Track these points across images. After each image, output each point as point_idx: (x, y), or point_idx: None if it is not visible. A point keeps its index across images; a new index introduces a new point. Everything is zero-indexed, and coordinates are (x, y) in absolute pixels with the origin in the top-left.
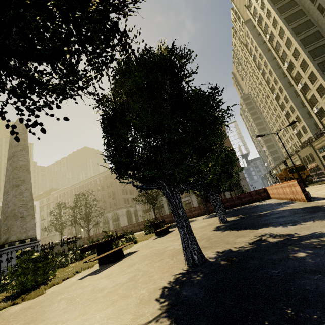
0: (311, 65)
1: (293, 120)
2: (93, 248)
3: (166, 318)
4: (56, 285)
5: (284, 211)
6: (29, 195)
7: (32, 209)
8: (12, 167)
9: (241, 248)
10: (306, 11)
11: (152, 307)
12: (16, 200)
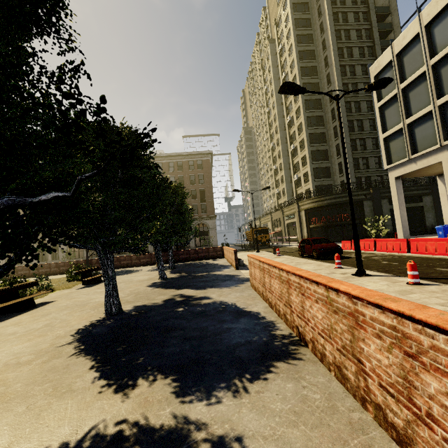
0: (305, 132)
1: (279, 178)
2: None
3: (76, 342)
4: None
5: (213, 276)
6: None
7: None
8: None
9: (154, 303)
10: (319, 72)
11: (67, 339)
12: None
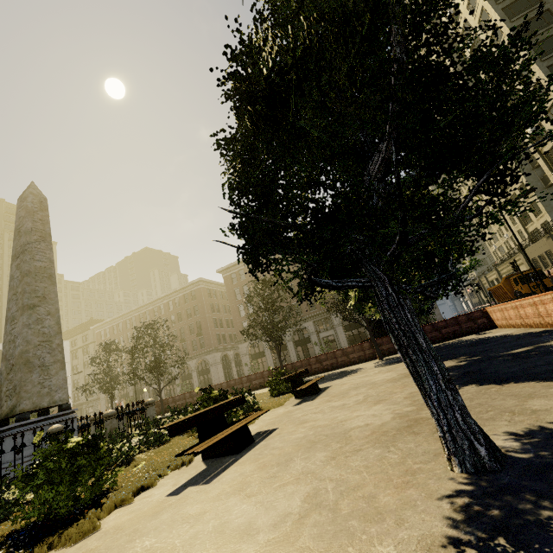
0: None
1: (514, 192)
2: (191, 424)
3: None
4: (121, 508)
5: None
6: (55, 324)
7: (60, 352)
8: (21, 272)
9: None
10: None
11: None
12: (30, 334)
